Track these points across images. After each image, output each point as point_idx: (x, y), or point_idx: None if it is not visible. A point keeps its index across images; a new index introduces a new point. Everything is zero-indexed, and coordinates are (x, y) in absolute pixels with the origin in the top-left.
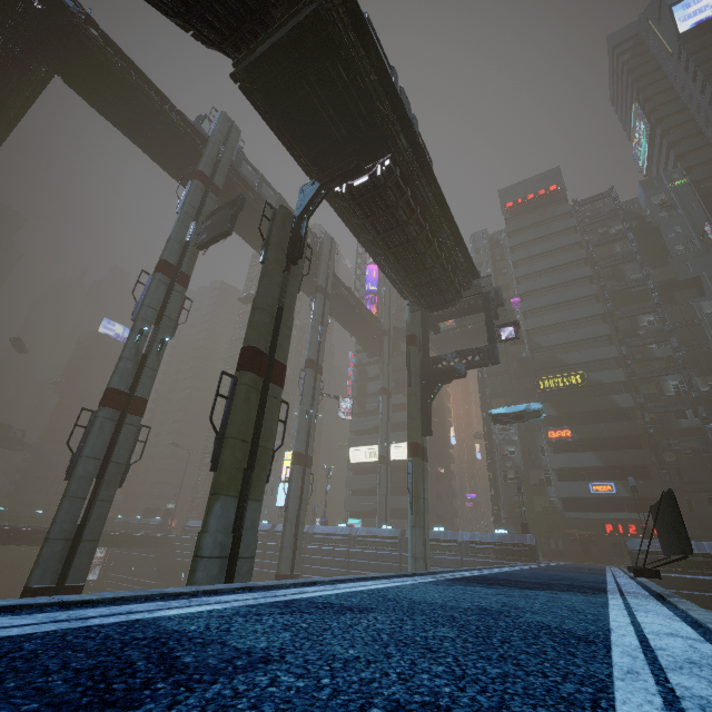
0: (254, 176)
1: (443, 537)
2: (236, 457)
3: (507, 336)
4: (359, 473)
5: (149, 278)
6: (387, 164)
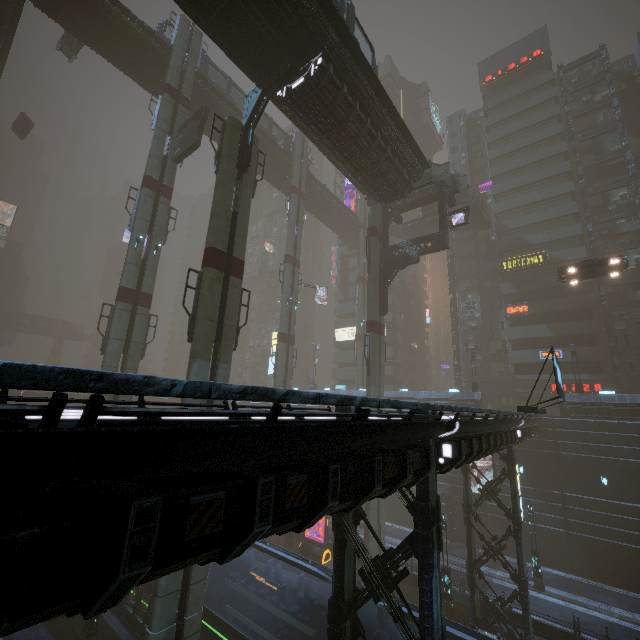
0: (222, 80)
1: (406, 396)
2: (206, 332)
3: (458, 222)
4: (344, 349)
5: (138, 193)
6: (319, 62)
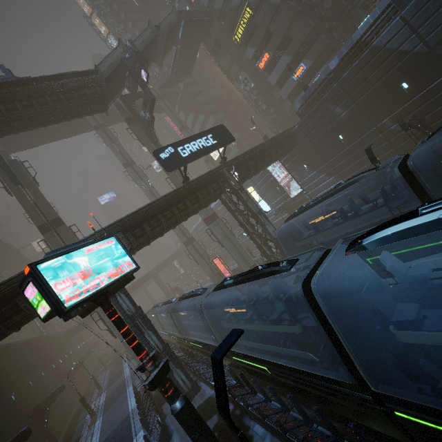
0: None
1: None
2: None
3: (145, 78)
4: None
5: None
6: None
